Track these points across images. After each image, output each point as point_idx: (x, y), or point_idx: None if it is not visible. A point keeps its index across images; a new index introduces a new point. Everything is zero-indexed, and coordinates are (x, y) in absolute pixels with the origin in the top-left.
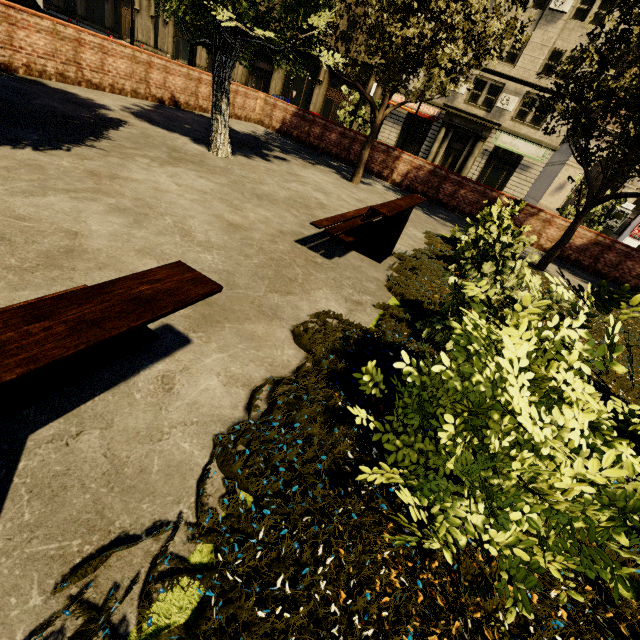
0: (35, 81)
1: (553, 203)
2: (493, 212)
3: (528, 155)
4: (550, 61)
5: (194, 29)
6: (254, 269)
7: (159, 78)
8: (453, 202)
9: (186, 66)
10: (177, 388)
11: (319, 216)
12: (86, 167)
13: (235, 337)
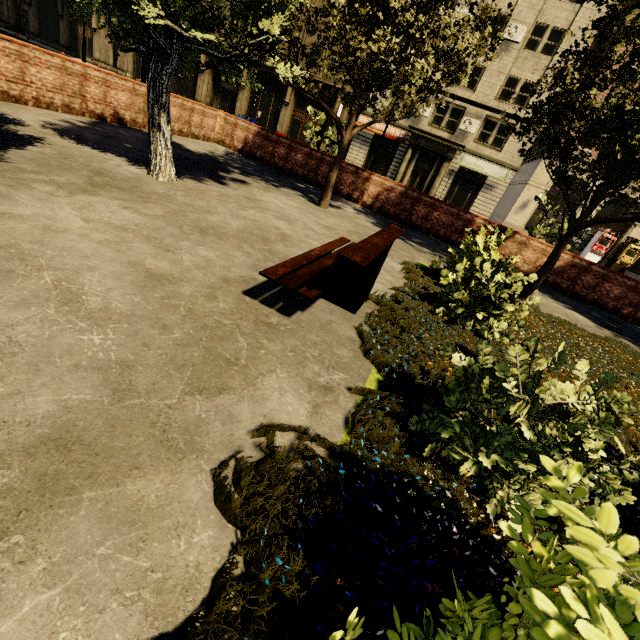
0: None
1: (518, 221)
2: (479, 242)
3: (492, 175)
4: (507, 87)
5: (124, 33)
6: (171, 351)
7: (98, 92)
8: (427, 224)
9: (131, 80)
10: None
11: (279, 252)
12: None
13: (96, 525)
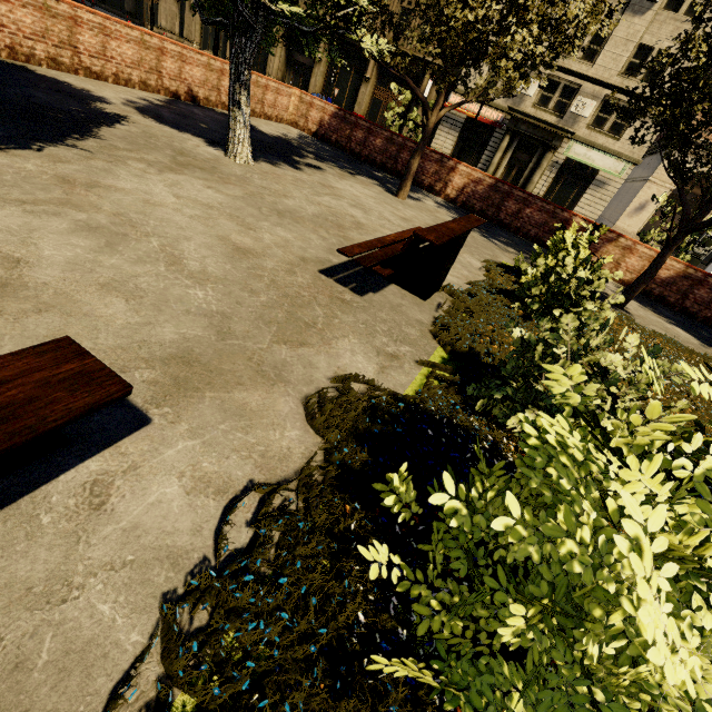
0: (20, 66)
1: (631, 226)
2: (567, 238)
3: (605, 169)
4: (635, 59)
5: (208, 5)
6: (259, 310)
7: (173, 68)
8: (516, 223)
9: (206, 54)
10: (112, 502)
11: (353, 238)
12: (58, 172)
13: (217, 413)
